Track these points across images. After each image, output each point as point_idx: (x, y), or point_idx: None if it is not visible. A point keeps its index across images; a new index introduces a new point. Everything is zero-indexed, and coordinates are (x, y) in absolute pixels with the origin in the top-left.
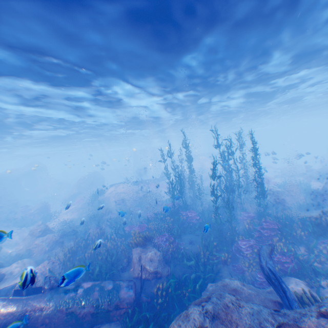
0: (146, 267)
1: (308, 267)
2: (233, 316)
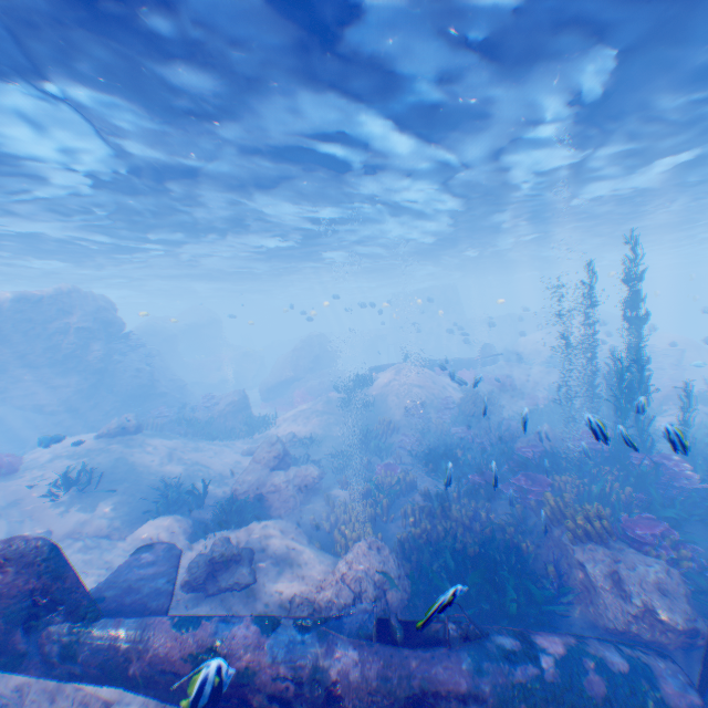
0: (658, 612)
1: None
2: None
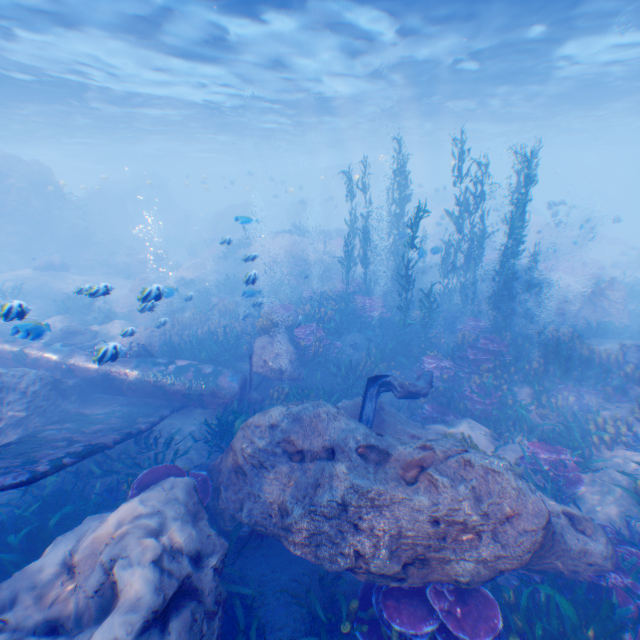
0: (267, 362)
1: (510, 416)
2: (318, 424)
